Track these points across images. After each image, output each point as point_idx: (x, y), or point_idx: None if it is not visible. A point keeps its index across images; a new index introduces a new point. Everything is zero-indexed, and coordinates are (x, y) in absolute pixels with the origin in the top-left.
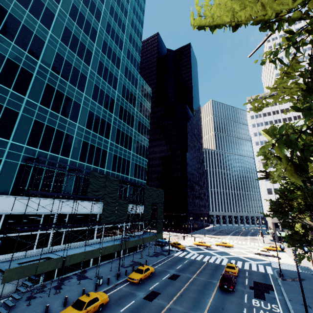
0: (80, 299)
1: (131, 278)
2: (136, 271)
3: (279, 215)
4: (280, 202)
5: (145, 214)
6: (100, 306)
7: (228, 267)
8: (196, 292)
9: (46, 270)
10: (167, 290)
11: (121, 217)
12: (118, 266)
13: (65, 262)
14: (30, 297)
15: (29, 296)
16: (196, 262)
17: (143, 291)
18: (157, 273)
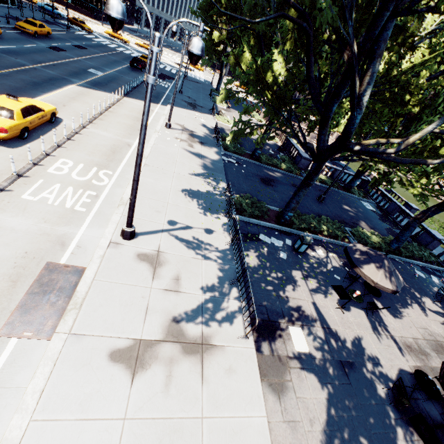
0: None
1: (22, 27)
2: (26, 23)
3: (204, 17)
4: None
5: None
6: None
7: (143, 57)
8: (107, 62)
9: None
10: (74, 52)
11: None
12: None
13: None
14: None
15: None
16: (108, 48)
17: (43, 43)
18: (56, 38)
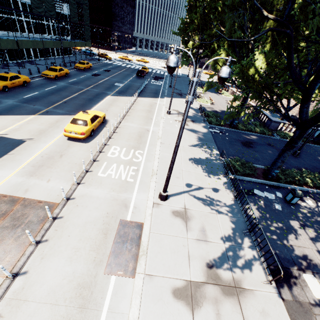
0: (52, 68)
1: (78, 66)
2: (79, 63)
3: (182, 34)
4: (186, 22)
5: (72, 15)
6: (66, 74)
7: (143, 68)
8: (123, 76)
9: (8, 48)
10: (105, 74)
11: (50, 12)
12: (60, 62)
13: (19, 46)
14: (7, 65)
15: (1, 67)
16: (121, 67)
17: (89, 73)
18: (94, 68)
